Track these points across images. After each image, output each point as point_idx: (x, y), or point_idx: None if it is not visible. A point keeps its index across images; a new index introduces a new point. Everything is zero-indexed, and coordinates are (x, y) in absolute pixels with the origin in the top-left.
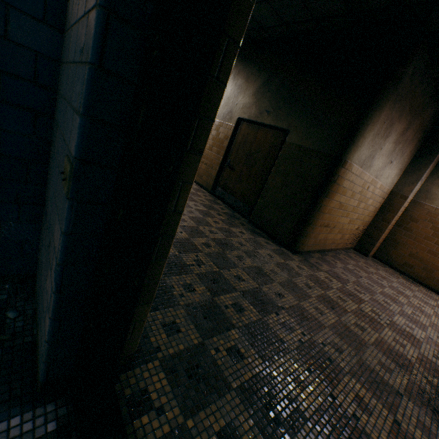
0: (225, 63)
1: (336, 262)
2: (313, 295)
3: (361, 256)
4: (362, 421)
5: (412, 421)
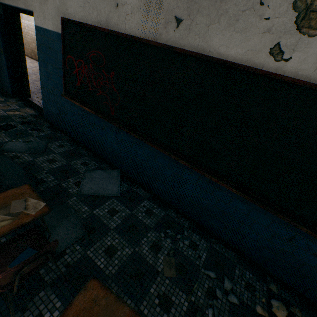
0: (20, 30)
1: None
2: None
3: None
4: None
5: None
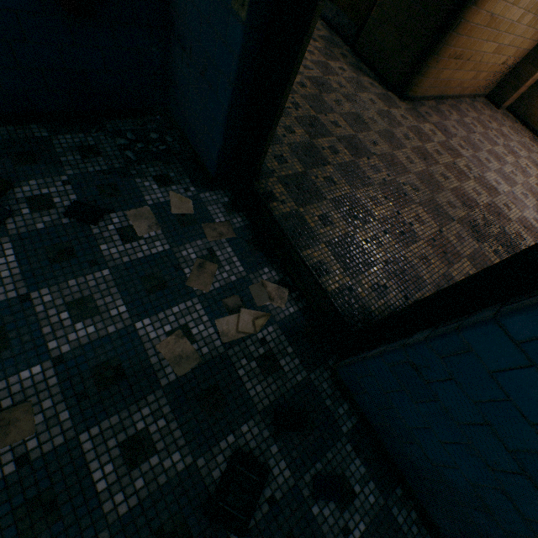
0: None
1: (452, 114)
2: (409, 146)
3: (490, 108)
4: (414, 227)
5: (452, 233)
